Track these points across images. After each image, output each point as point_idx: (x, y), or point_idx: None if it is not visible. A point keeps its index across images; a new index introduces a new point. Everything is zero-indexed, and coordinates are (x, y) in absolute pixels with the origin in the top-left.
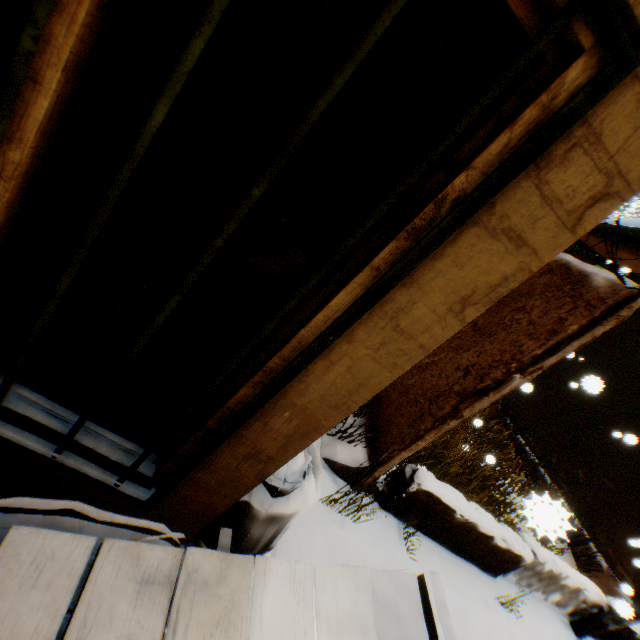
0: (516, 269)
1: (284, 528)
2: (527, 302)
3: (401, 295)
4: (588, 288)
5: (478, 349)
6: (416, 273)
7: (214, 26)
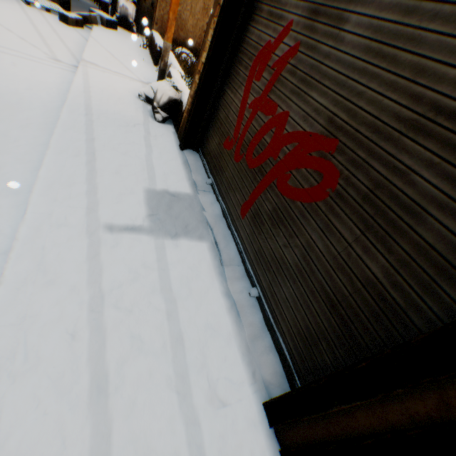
0: None
1: (119, 8)
2: None
3: None
4: None
5: None
6: None
7: None
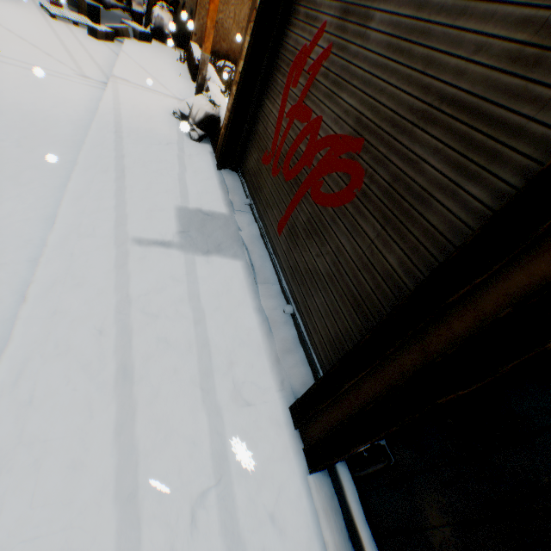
0: None
1: (153, 18)
2: None
3: None
4: None
5: None
6: None
7: None
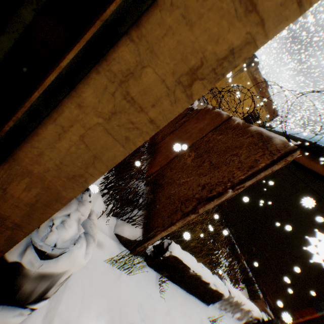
0: (243, 42)
1: (57, 283)
2: (239, 151)
3: (130, 54)
4: (271, 144)
5: (211, 175)
6: (144, 26)
7: None
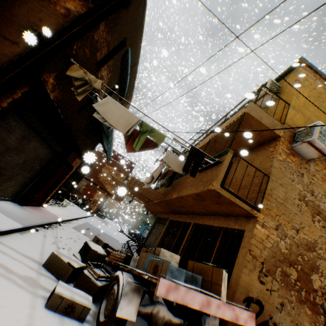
0: (246, 249)
1: None
2: None
3: (237, 259)
4: None
5: None
6: (238, 256)
7: (220, 247)
